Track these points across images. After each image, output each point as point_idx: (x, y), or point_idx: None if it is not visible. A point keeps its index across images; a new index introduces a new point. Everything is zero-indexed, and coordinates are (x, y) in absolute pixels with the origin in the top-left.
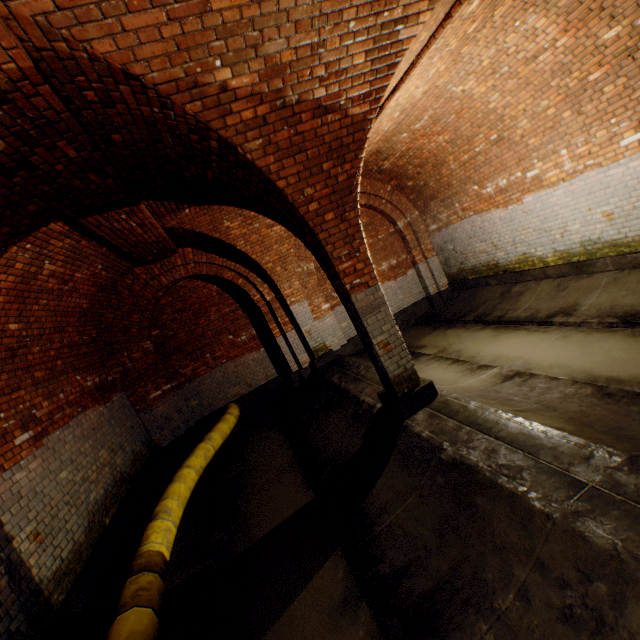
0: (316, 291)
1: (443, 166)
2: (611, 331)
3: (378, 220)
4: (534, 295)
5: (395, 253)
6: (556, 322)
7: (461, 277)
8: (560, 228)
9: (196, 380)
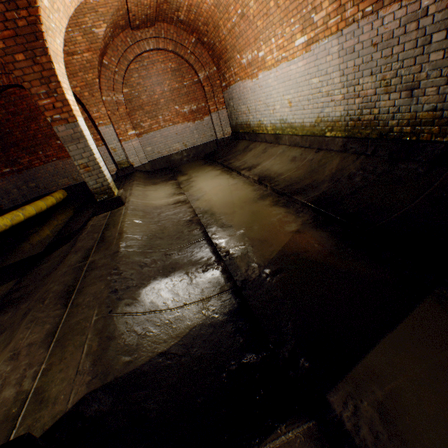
0: (125, 119)
1: (219, 29)
2: (252, 185)
3: (185, 68)
4: (254, 153)
5: (196, 100)
6: (242, 174)
7: (237, 130)
8: (273, 106)
9: (33, 169)
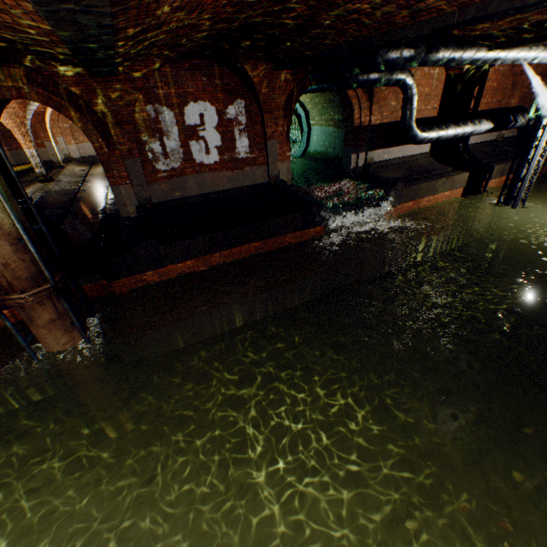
0: (70, 135)
1: None
2: None
3: None
4: None
5: None
6: None
7: None
8: None
9: (19, 150)
